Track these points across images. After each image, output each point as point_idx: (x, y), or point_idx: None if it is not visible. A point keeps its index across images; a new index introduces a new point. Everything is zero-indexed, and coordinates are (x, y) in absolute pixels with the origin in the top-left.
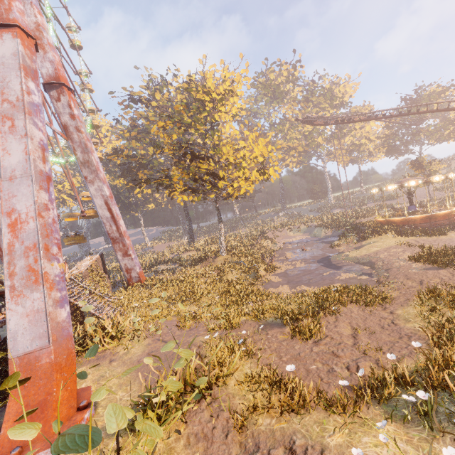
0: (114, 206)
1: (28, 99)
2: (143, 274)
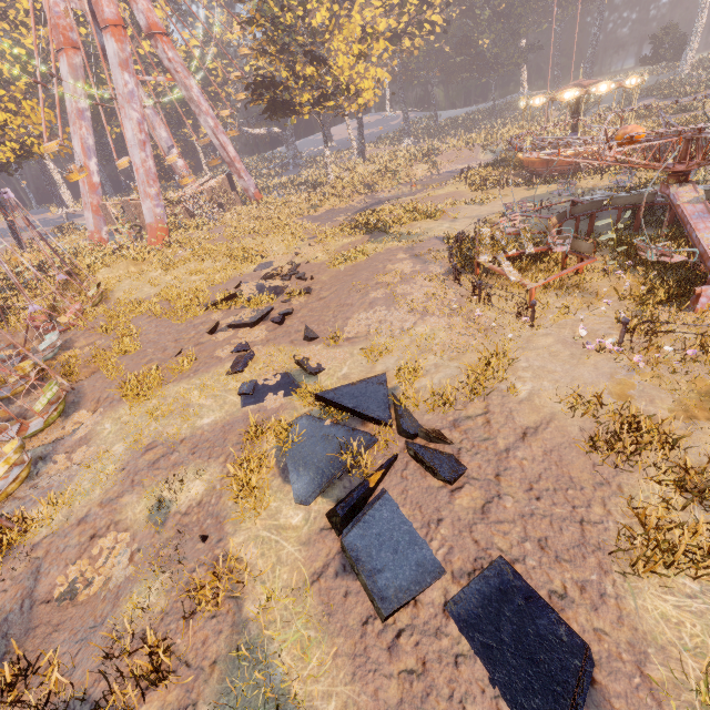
0: (220, 135)
1: (127, 91)
2: (259, 194)
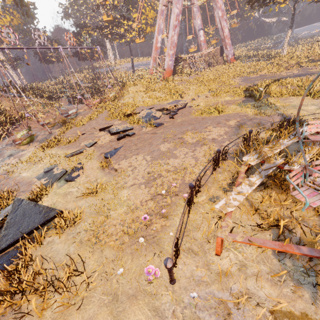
0: (223, 22)
1: None
2: (233, 59)
